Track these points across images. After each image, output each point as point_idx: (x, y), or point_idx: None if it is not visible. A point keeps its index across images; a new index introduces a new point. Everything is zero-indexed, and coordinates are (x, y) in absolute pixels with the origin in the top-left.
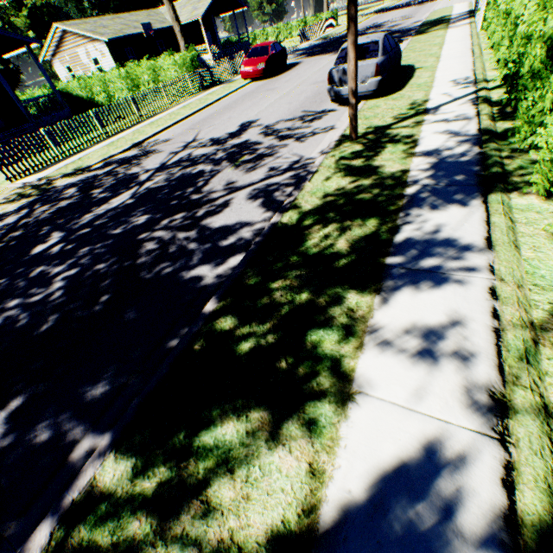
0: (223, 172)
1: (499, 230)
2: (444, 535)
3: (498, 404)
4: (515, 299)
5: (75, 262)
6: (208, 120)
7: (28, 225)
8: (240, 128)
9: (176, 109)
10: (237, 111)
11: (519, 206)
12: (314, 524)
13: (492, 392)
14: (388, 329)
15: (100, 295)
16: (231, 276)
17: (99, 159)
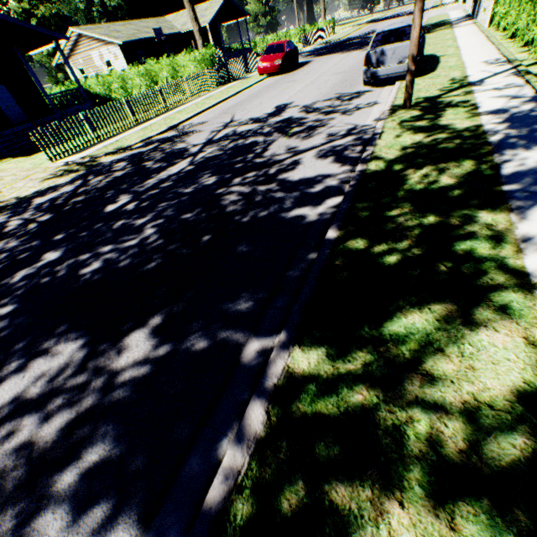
0: (278, 141)
1: None
2: None
3: None
4: None
5: (157, 214)
6: (238, 106)
7: (89, 191)
8: (276, 109)
9: (199, 100)
10: (265, 98)
11: None
12: None
13: None
14: None
15: (200, 236)
16: (340, 211)
17: (139, 140)
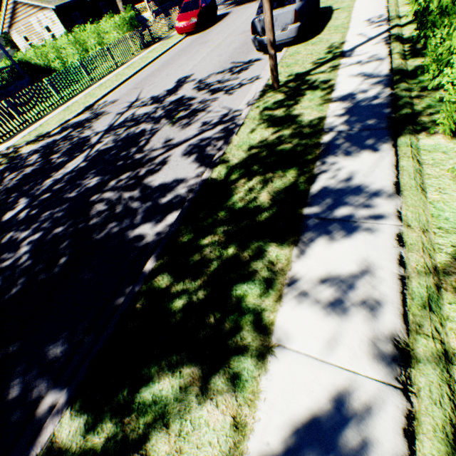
0: (162, 130)
1: (407, 174)
2: None
3: (402, 354)
4: (420, 245)
5: (38, 226)
6: (149, 78)
7: None
8: (177, 84)
9: (121, 69)
10: (174, 68)
11: (427, 146)
12: None
13: (397, 341)
14: (304, 281)
15: (59, 257)
16: (167, 235)
17: (57, 124)
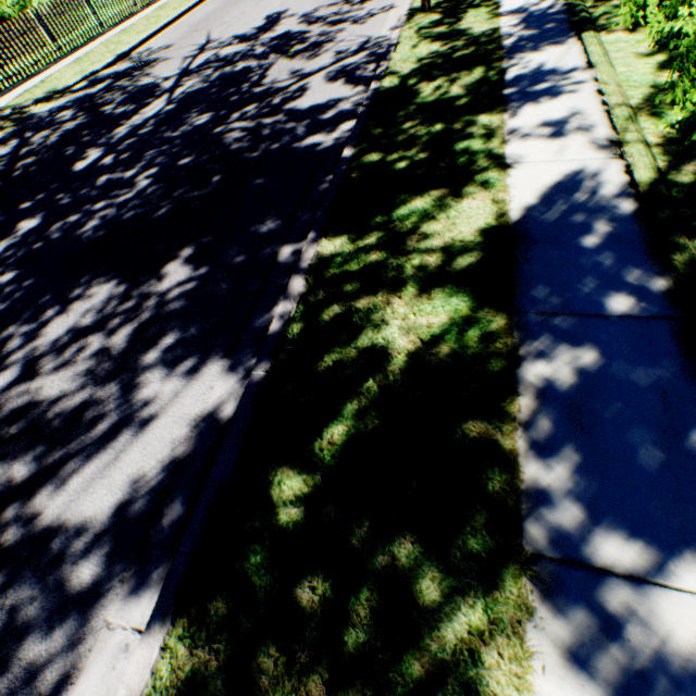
0: (277, 64)
1: (597, 55)
2: (594, 200)
3: (616, 144)
4: (617, 92)
5: (148, 164)
6: (212, 19)
7: (37, 151)
8: (268, 21)
9: (150, 12)
10: (249, 5)
11: (609, 41)
12: (508, 220)
13: (610, 140)
14: (522, 129)
15: (208, 178)
16: (355, 132)
17: (78, 78)
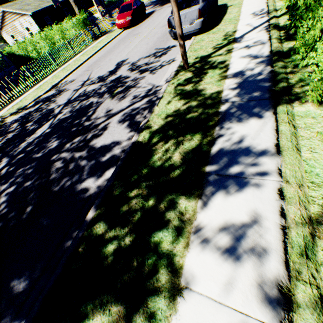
0: (104, 102)
1: (285, 137)
2: None
3: (285, 298)
4: (297, 199)
5: (14, 181)
6: (97, 62)
7: None
8: (116, 66)
9: (78, 56)
10: (115, 54)
11: (300, 113)
12: None
13: (281, 287)
14: (206, 230)
15: (27, 206)
16: (104, 188)
17: (32, 100)
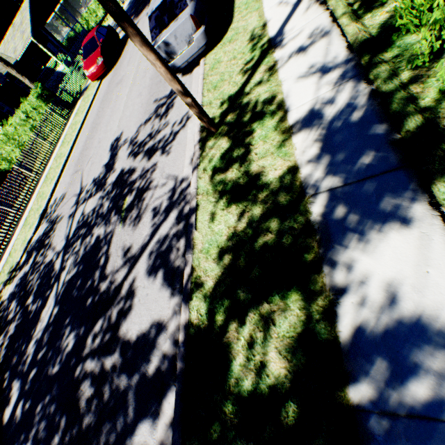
0: (115, 233)
1: None
2: None
3: None
4: None
5: (35, 434)
6: (85, 152)
7: None
8: (111, 153)
9: (58, 148)
10: (102, 129)
11: None
12: None
13: None
14: None
15: None
16: None
17: (22, 250)
